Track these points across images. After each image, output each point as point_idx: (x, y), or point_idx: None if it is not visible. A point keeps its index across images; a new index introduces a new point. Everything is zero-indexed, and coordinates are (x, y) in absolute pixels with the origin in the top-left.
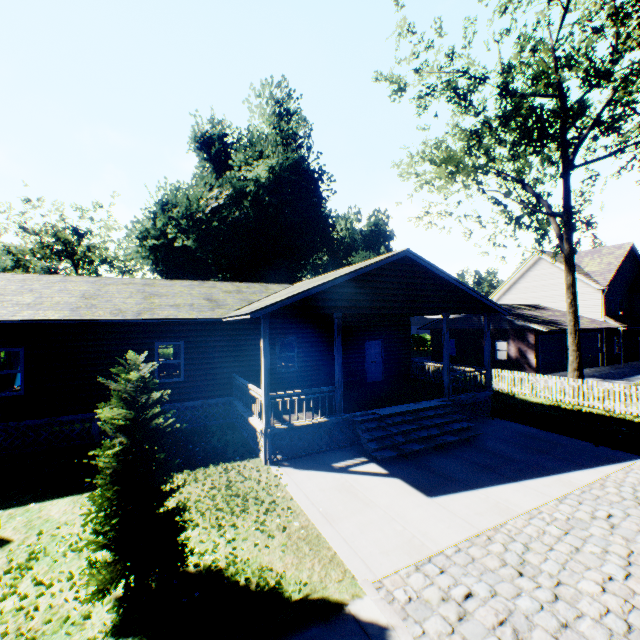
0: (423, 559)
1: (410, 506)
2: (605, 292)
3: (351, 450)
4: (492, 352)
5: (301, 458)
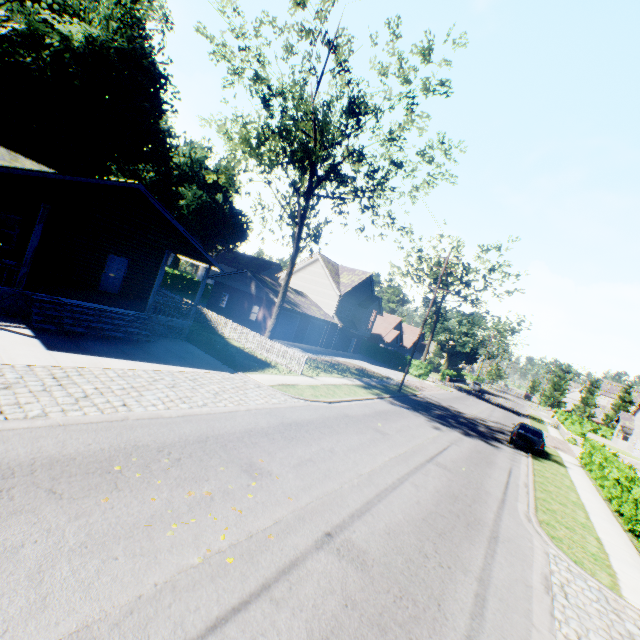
0: None
1: (24, 349)
2: (342, 299)
3: (20, 320)
4: (249, 313)
5: None
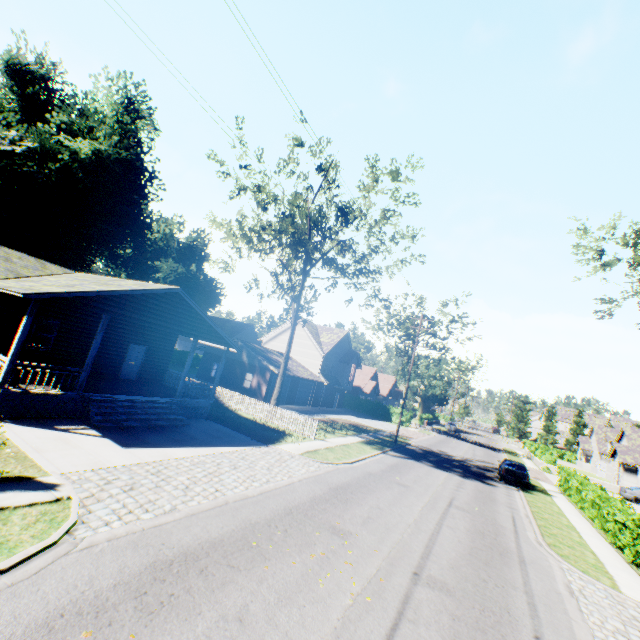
0: (100, 468)
1: (108, 450)
2: (325, 357)
3: (78, 421)
4: (242, 380)
5: (26, 420)
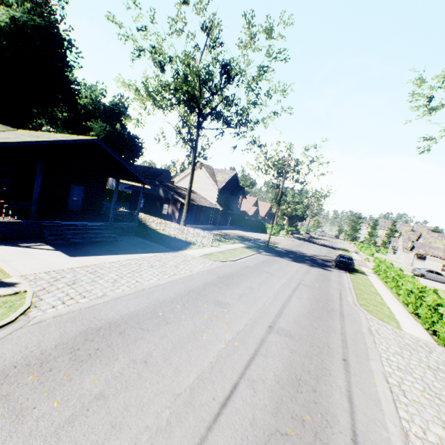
0: (52, 271)
1: (58, 259)
2: (220, 191)
3: (37, 240)
4: (161, 209)
5: None
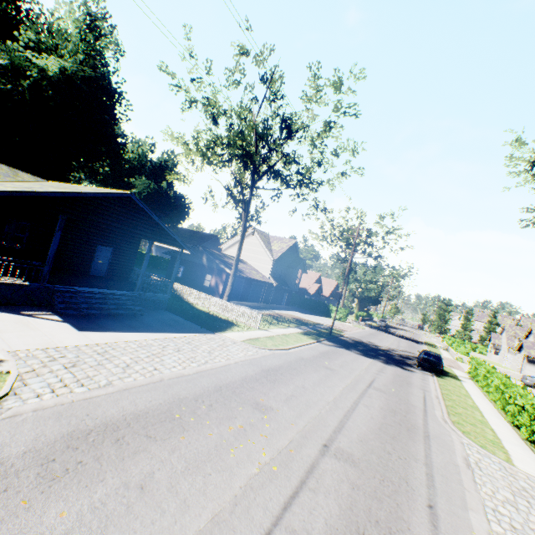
0: (50, 348)
1: (64, 333)
2: (275, 263)
3: (45, 308)
4: (203, 280)
5: None
